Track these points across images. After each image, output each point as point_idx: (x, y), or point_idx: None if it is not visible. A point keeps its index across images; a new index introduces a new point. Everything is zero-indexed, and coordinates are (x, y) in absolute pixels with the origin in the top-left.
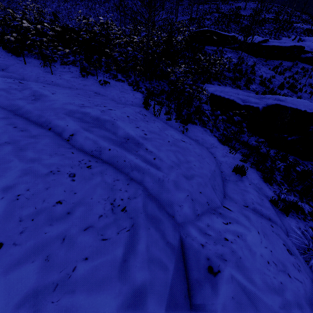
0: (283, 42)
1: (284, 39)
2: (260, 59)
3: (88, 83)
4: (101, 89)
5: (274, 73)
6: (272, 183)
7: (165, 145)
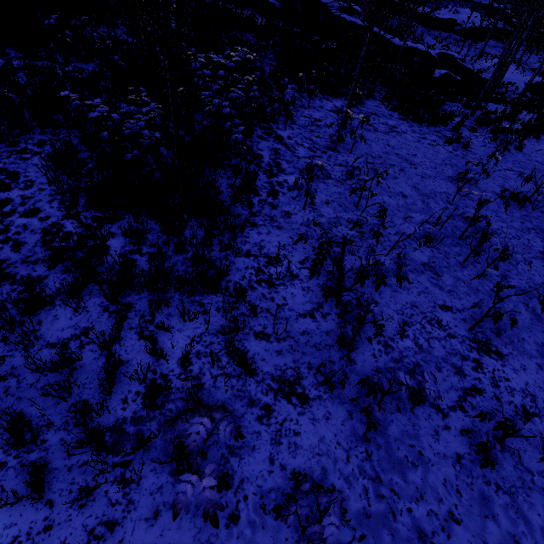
0: (443, 14)
1: (443, 9)
2: (425, 30)
3: None
4: None
5: (435, 42)
6: None
7: None
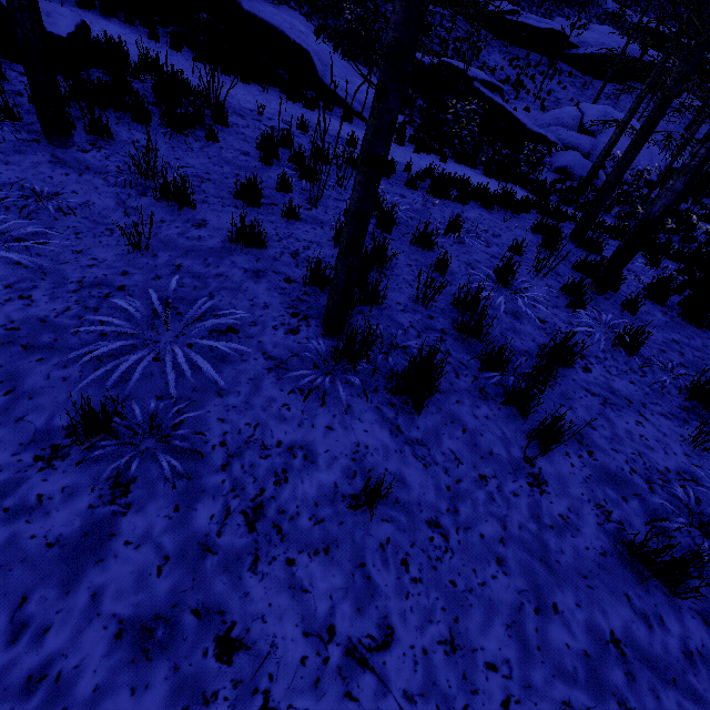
0: (545, 22)
1: (558, 20)
2: (500, 43)
3: (262, 0)
4: (275, 9)
5: (509, 65)
6: (405, 109)
7: (326, 46)
